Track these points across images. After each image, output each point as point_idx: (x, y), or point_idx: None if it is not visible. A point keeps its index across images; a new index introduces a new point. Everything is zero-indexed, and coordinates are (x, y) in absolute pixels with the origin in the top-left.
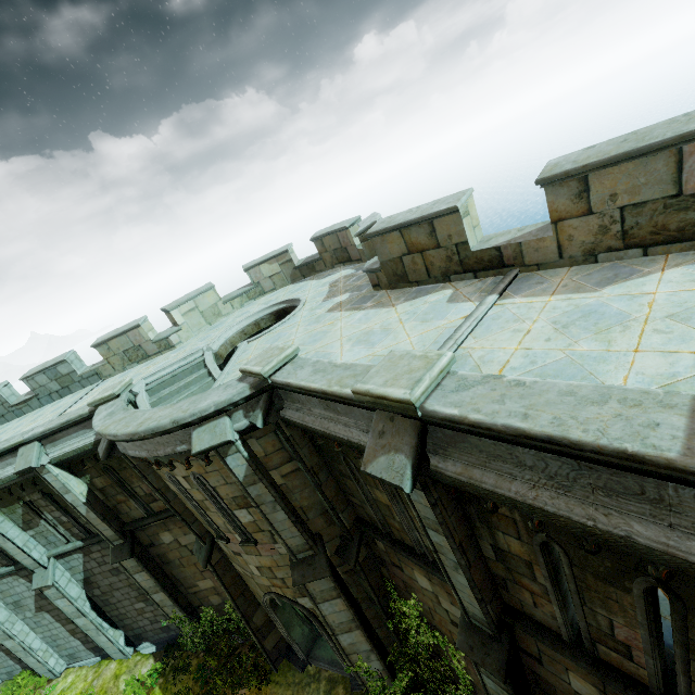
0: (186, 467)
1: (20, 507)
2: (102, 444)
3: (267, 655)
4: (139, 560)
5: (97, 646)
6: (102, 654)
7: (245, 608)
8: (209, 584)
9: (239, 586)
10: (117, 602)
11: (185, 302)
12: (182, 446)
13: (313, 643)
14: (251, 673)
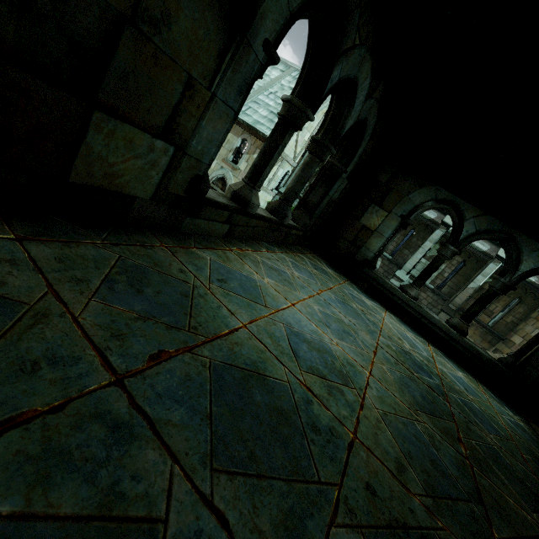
0: None
1: None
2: None
3: None
4: None
5: None
6: None
7: None
8: None
9: None
10: None
11: None
12: None
13: None
14: None
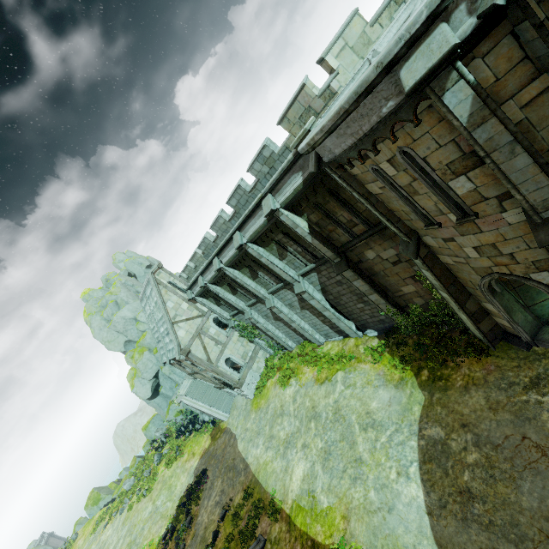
0: (391, 141)
1: (274, 245)
2: (311, 163)
3: (483, 335)
4: (354, 271)
5: (339, 330)
6: (343, 335)
7: (457, 296)
8: (411, 289)
9: (448, 278)
10: (345, 303)
11: (334, 43)
12: (388, 105)
13: (537, 329)
14: (466, 348)
